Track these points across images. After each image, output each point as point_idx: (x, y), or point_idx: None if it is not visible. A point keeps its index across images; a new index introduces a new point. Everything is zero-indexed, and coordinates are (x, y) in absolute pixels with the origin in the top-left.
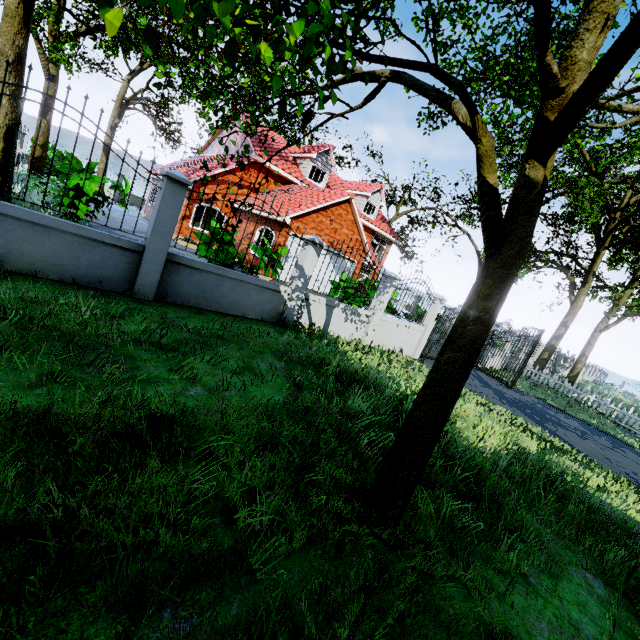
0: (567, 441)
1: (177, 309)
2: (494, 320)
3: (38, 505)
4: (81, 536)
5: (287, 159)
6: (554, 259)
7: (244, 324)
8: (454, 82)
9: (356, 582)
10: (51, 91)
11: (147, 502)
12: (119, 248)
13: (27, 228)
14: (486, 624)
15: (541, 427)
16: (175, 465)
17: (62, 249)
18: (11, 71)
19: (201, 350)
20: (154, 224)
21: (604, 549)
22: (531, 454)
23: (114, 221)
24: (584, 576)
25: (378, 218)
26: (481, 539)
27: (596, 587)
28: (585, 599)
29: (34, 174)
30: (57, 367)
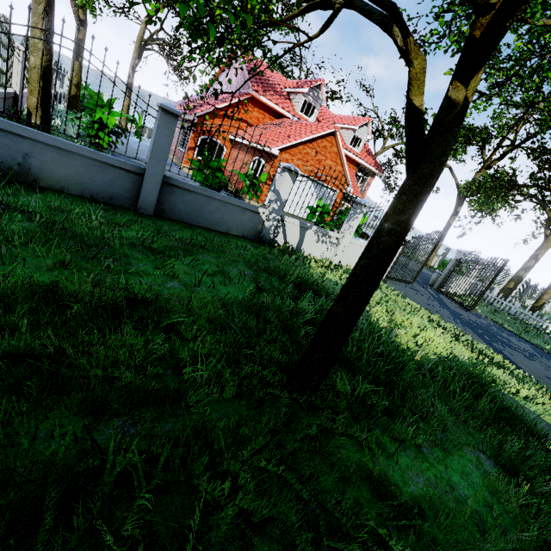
0: (511, 359)
1: (171, 223)
2: (407, 233)
3: (38, 341)
4: (69, 367)
5: (281, 94)
6: (536, 194)
7: (226, 239)
8: (386, 4)
9: (268, 426)
10: (81, 35)
11: (118, 352)
12: (125, 170)
13: (54, 152)
14: (369, 470)
15: (488, 345)
16: (145, 332)
17: (81, 170)
18: (43, 17)
19: (184, 255)
20: (152, 150)
21: (503, 439)
22: (460, 361)
23: (134, 151)
24: (477, 456)
25: (364, 151)
26: (388, 416)
27: (485, 465)
28: (470, 471)
29: (71, 110)
30: (67, 257)
